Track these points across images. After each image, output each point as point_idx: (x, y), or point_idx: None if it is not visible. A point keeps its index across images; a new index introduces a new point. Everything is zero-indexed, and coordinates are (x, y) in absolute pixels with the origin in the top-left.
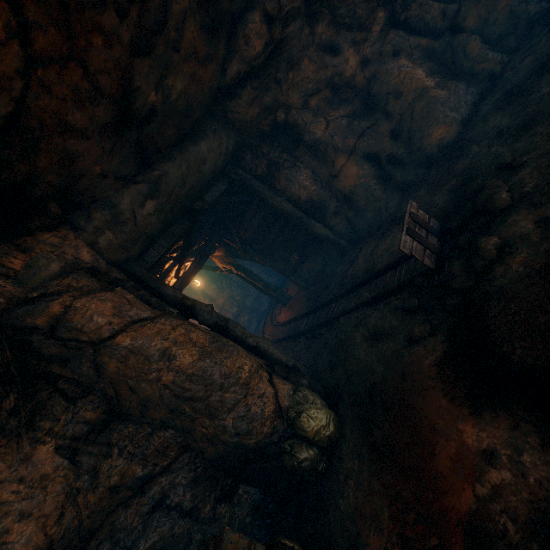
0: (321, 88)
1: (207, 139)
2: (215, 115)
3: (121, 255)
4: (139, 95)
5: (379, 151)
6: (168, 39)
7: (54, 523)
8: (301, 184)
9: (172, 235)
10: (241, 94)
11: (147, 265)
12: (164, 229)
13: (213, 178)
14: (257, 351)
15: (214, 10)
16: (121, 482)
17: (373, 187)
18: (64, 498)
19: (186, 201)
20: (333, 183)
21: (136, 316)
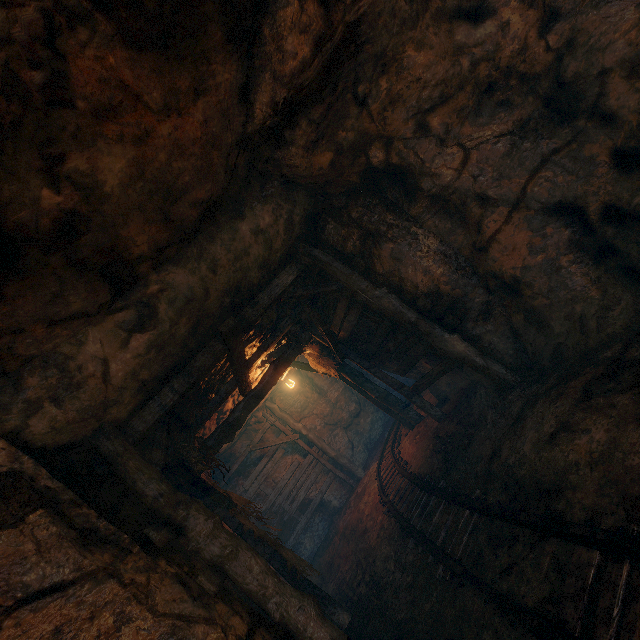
0: (450, 93)
1: (250, 215)
2: (267, 174)
3: (85, 428)
4: (9, 204)
5: (582, 198)
6: (19, 87)
7: None
8: (417, 265)
9: (193, 369)
10: (291, 138)
11: (143, 427)
12: (190, 355)
13: (275, 265)
14: (283, 627)
15: (163, 2)
16: None
17: (567, 270)
18: None
19: (223, 311)
20: (480, 261)
21: (38, 582)
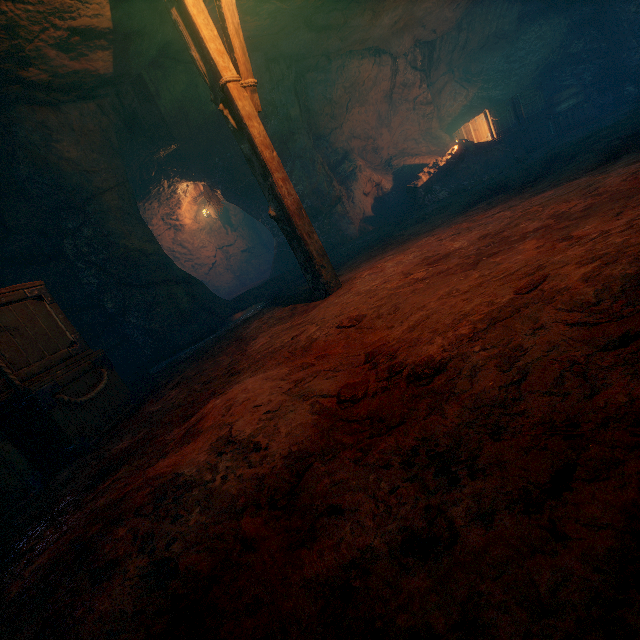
0: None
1: None
2: None
3: None
4: None
5: None
6: None
7: (551, 53)
8: None
9: None
10: None
11: None
12: None
13: None
14: None
15: None
16: (575, 55)
17: None
18: (558, 47)
19: None
20: None
21: None
